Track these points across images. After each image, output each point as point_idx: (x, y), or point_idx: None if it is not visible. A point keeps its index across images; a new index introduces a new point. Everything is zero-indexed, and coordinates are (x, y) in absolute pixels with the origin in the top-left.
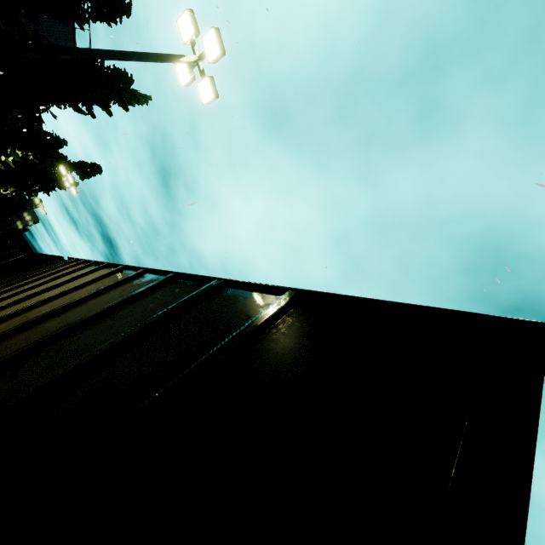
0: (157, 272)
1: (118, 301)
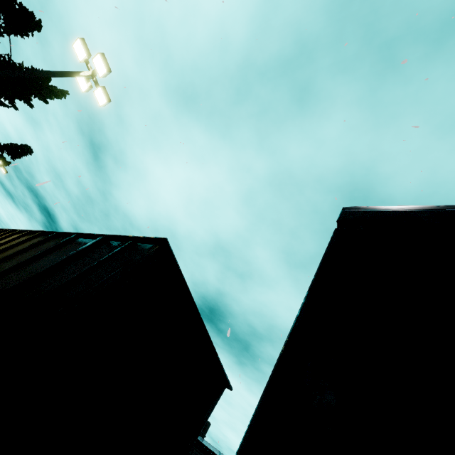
0: (49, 233)
1: (14, 252)
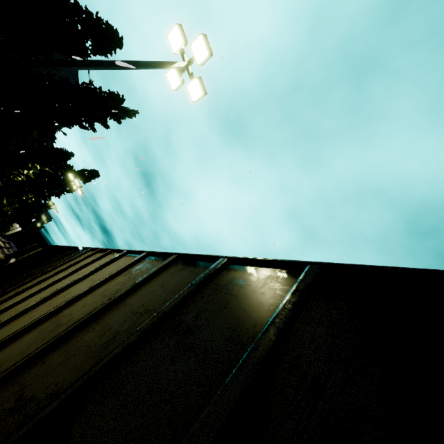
0: (197, 257)
1: (173, 301)
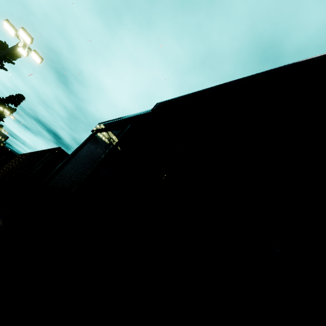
0: (34, 152)
1: (20, 165)
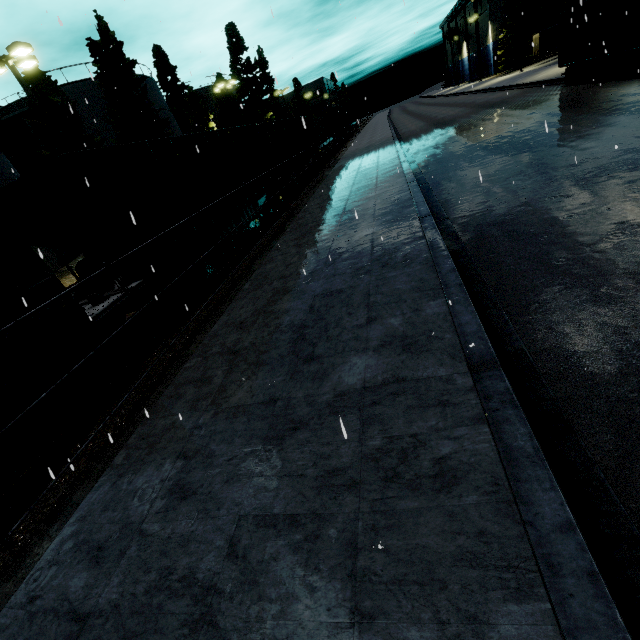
0: None
1: None
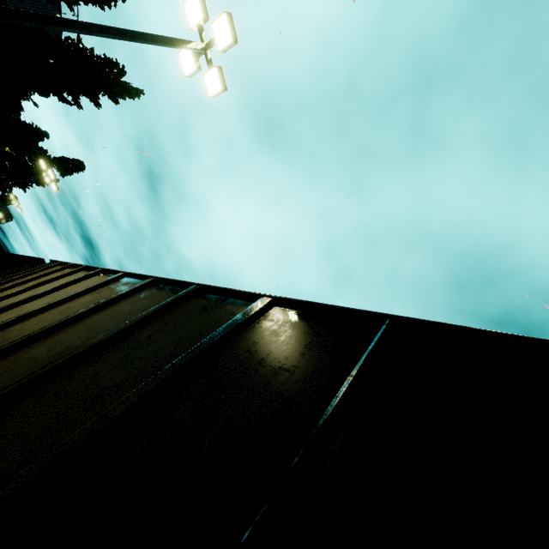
0: (172, 282)
1: (131, 321)
